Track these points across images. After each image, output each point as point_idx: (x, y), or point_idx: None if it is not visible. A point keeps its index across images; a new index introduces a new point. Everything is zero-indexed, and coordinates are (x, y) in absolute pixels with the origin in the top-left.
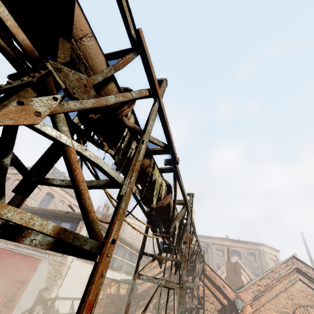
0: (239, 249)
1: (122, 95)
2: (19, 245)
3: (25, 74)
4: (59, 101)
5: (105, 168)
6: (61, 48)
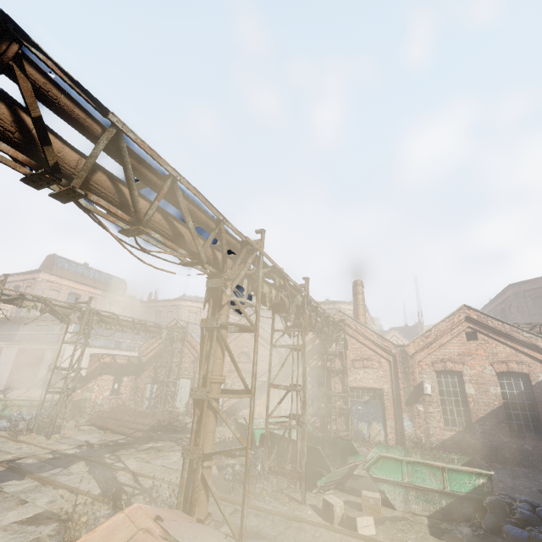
0: None
1: None
2: (32, 344)
3: None
4: None
5: None
6: None
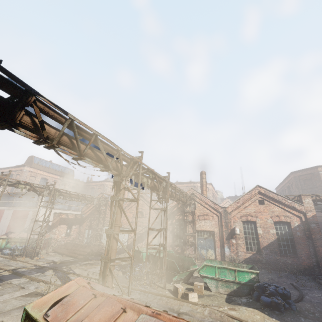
0: (183, 188)
1: None
2: (21, 207)
3: None
4: None
5: None
6: None
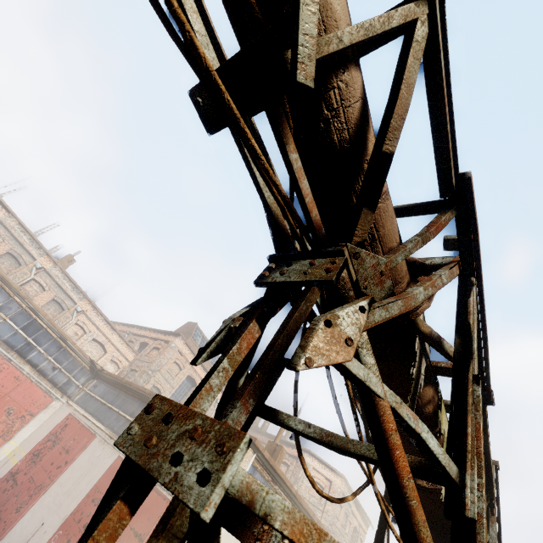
0: None
1: (431, 285)
2: None
3: (299, 258)
4: (366, 313)
5: (430, 444)
6: (361, 222)
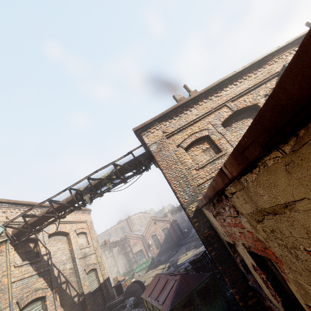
0: (123, 225)
1: None
2: None
3: None
4: None
5: None
6: None
